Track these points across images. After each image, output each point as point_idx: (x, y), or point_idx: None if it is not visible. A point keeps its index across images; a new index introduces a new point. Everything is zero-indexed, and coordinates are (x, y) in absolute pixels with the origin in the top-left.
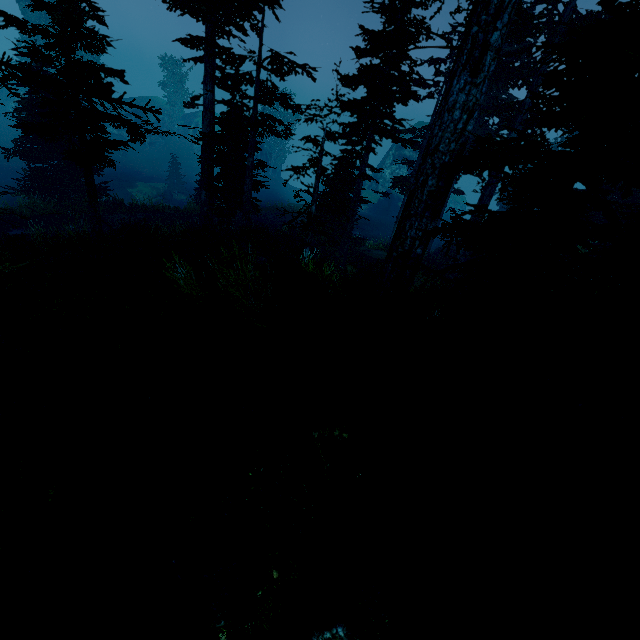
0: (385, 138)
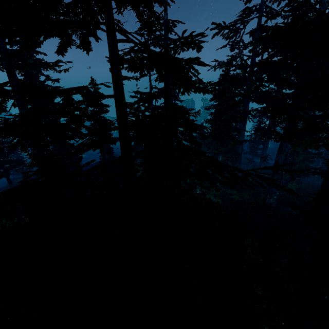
0: None
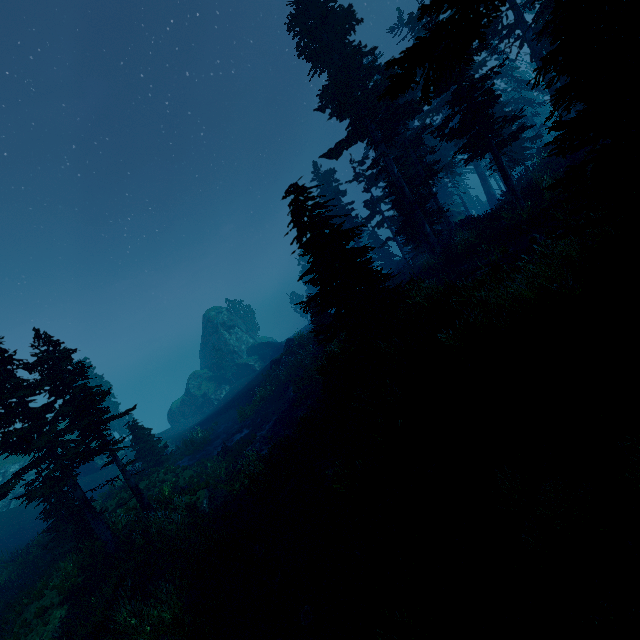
0: None
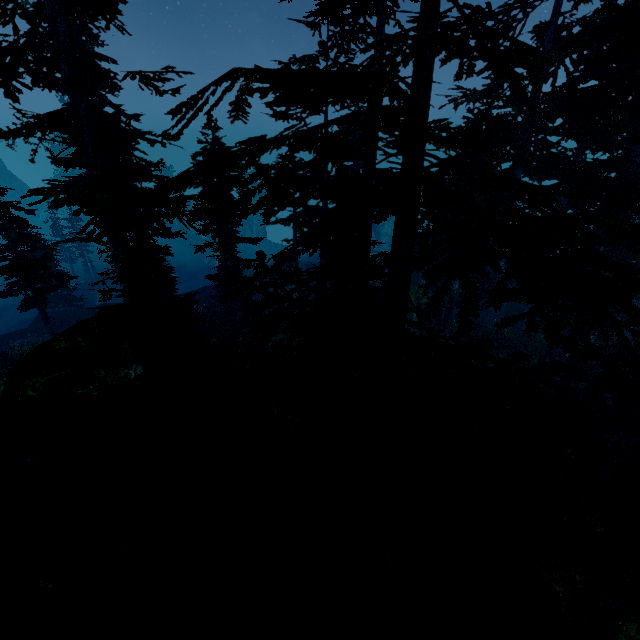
0: (235, 243)
